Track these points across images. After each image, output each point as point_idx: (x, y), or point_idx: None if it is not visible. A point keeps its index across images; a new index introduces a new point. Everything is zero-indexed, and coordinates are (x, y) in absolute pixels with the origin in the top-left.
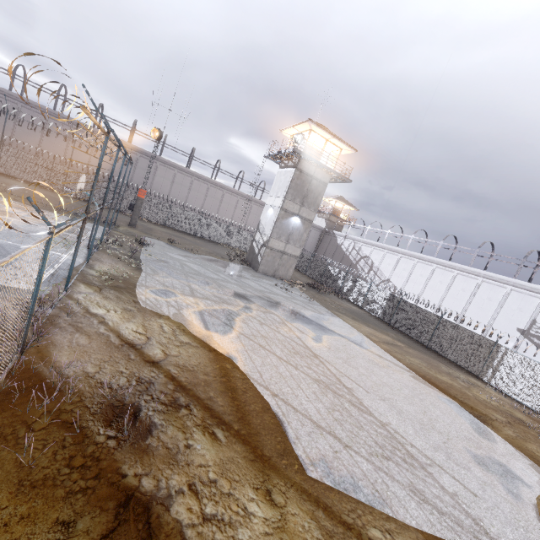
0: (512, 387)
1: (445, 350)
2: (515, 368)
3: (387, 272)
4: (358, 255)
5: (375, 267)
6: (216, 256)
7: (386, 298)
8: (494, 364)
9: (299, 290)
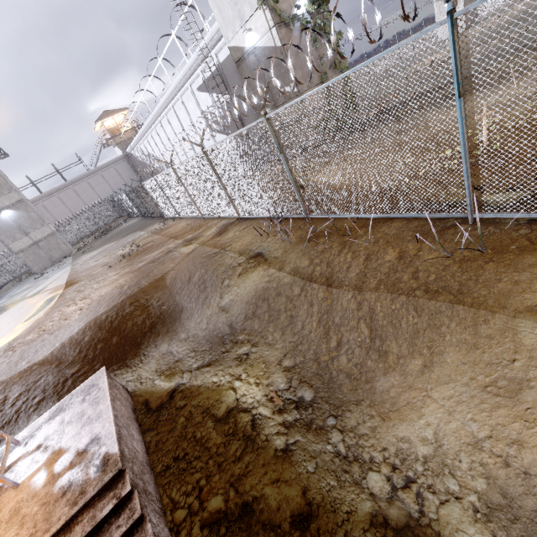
0: (166, 210)
1: (152, 211)
2: (154, 195)
3: (160, 154)
4: (146, 157)
5: (156, 157)
6: (1, 293)
7: (127, 198)
8: (155, 201)
9: (67, 260)
